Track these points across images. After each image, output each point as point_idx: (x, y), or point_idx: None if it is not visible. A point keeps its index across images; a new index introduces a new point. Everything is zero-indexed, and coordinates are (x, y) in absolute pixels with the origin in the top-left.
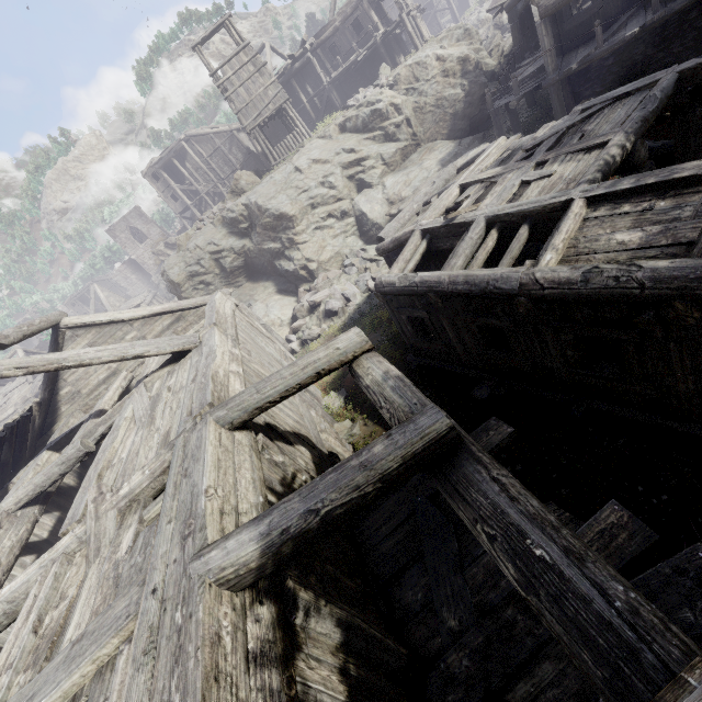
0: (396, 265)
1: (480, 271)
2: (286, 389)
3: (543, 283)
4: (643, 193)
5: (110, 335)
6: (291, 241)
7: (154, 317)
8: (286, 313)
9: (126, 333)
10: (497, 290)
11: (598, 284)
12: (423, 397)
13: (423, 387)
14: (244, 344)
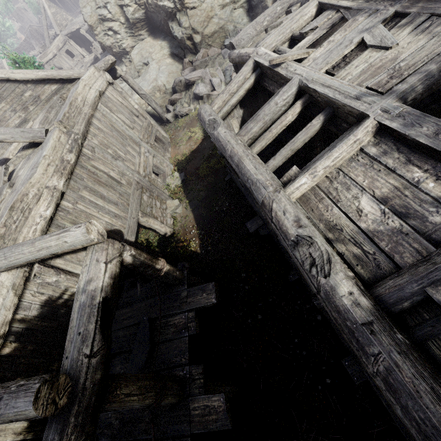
0: (221, 96)
1: (250, 162)
2: (29, 260)
3: (273, 217)
4: (428, 155)
5: (11, 90)
6: (181, 3)
7: (42, 81)
8: (171, 81)
9: (24, 91)
10: (251, 191)
11: (299, 256)
12: (93, 325)
13: (227, 197)
14: (88, 141)
